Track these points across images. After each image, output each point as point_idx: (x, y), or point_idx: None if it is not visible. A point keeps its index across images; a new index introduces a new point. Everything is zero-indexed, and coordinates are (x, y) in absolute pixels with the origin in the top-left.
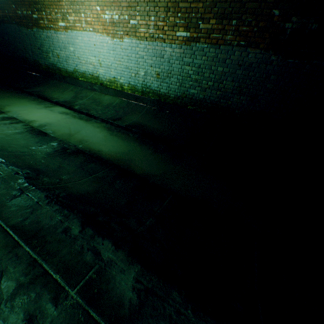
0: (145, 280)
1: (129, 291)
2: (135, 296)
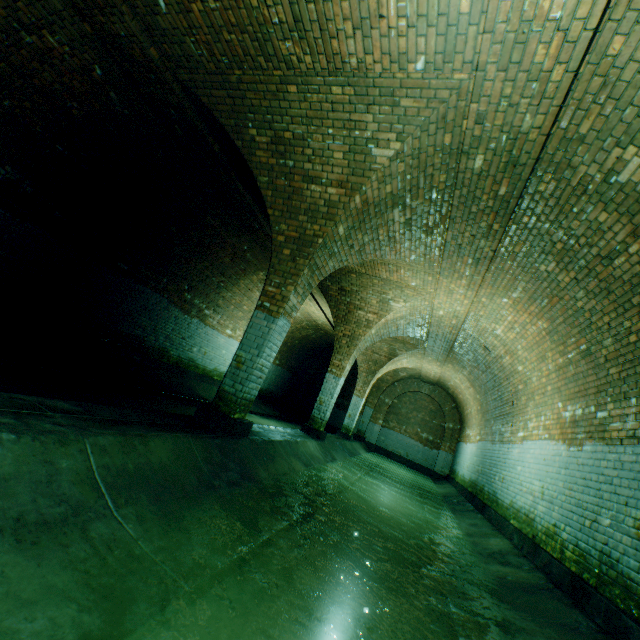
0: (72, 403)
1: (74, 407)
2: (80, 408)
